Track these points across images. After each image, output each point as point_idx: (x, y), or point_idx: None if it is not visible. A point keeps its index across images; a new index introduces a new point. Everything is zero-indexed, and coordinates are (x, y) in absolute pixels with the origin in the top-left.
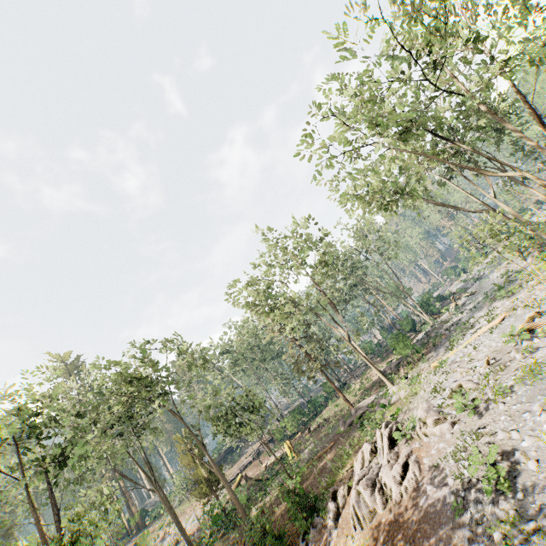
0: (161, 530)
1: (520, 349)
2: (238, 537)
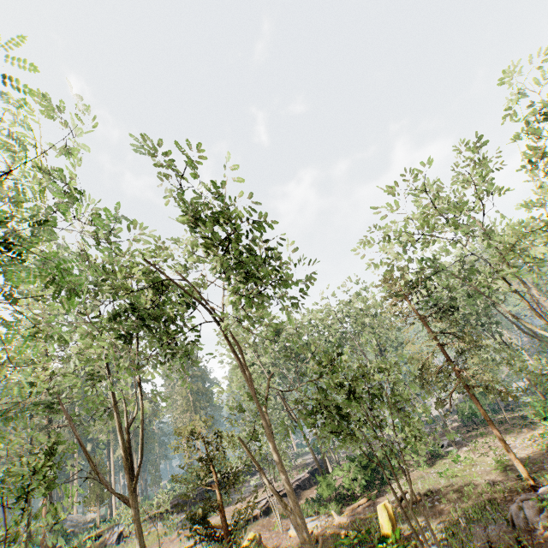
0: None
1: None
2: None
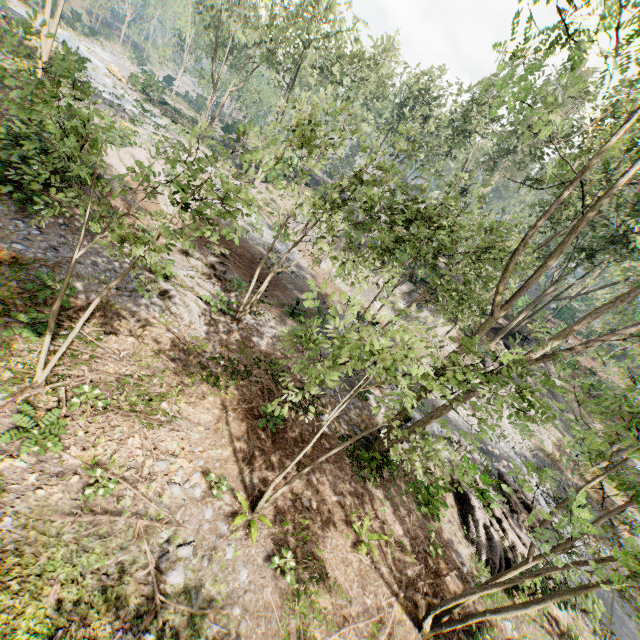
0: None
1: None
2: None
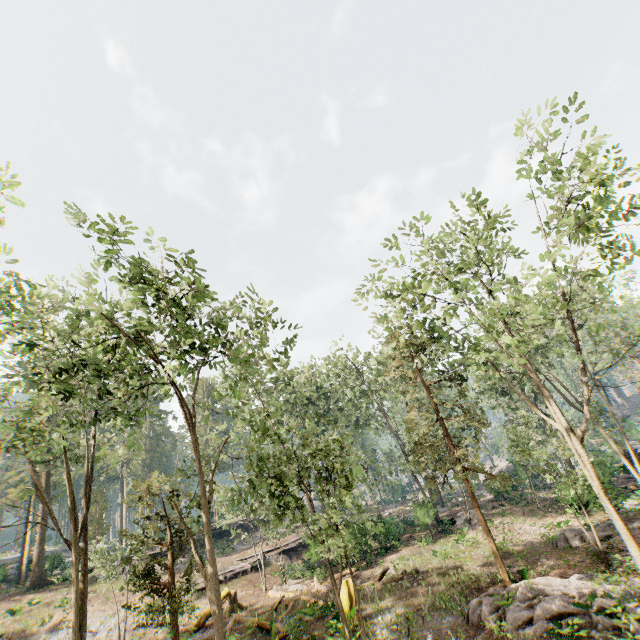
0: (61, 610)
1: None
2: None
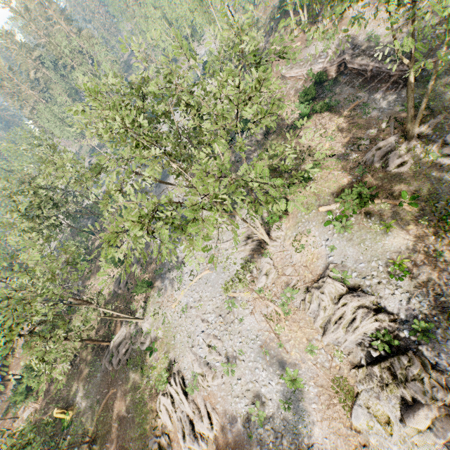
0: None
1: (234, 313)
2: None
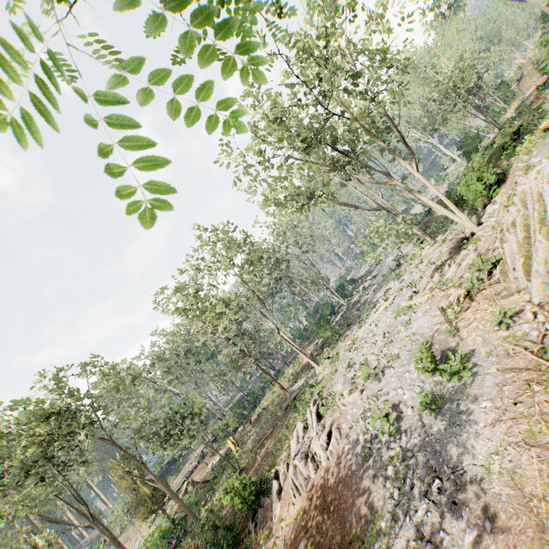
0: None
1: (404, 322)
2: (191, 541)
